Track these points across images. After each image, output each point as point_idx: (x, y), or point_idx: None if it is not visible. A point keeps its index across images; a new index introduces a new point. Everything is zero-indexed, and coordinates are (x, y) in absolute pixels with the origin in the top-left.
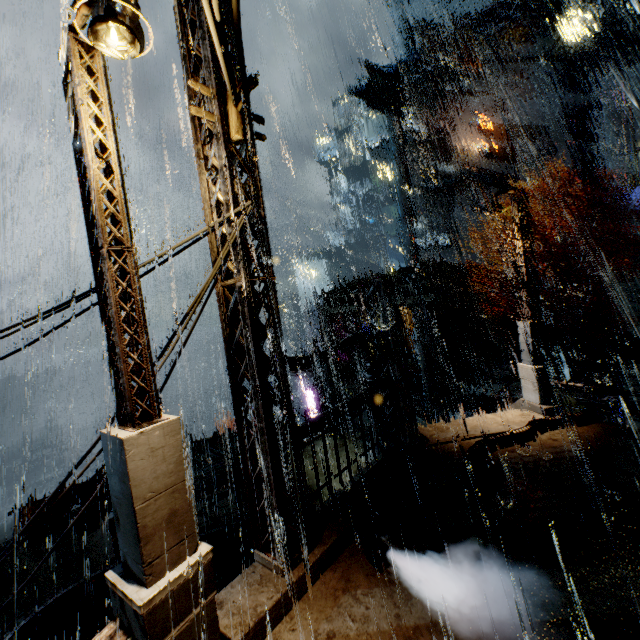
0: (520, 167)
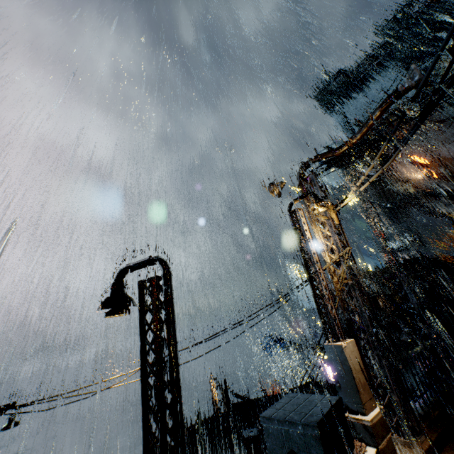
0: None
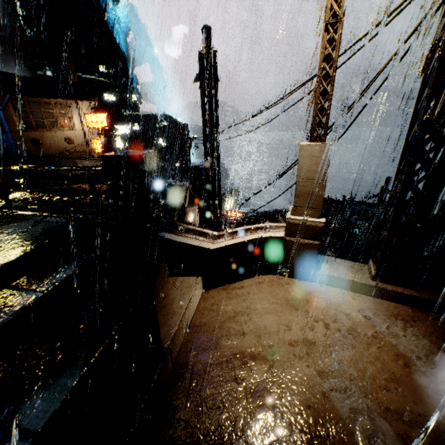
0: None
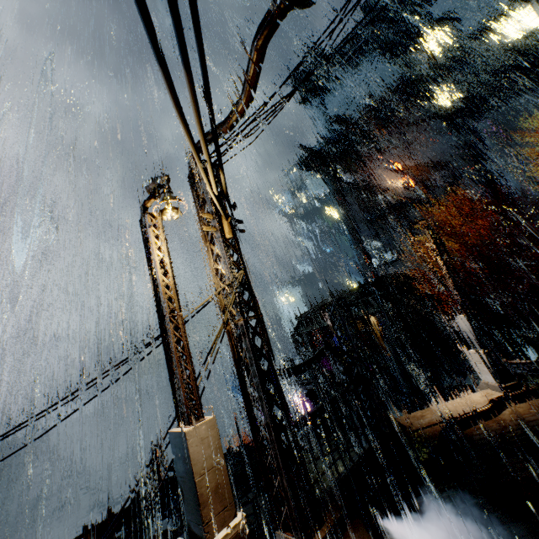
0: (437, 192)
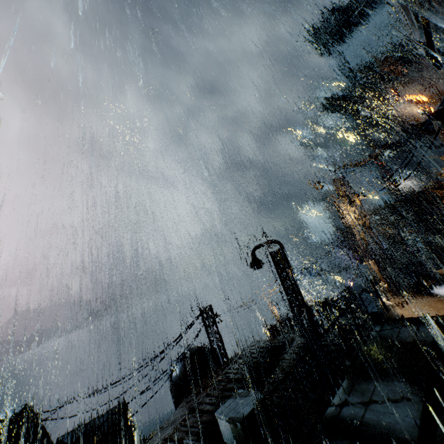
0: None
